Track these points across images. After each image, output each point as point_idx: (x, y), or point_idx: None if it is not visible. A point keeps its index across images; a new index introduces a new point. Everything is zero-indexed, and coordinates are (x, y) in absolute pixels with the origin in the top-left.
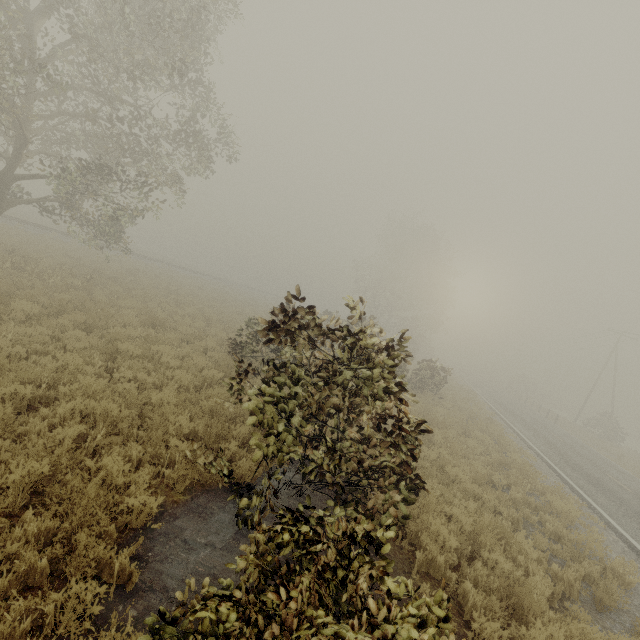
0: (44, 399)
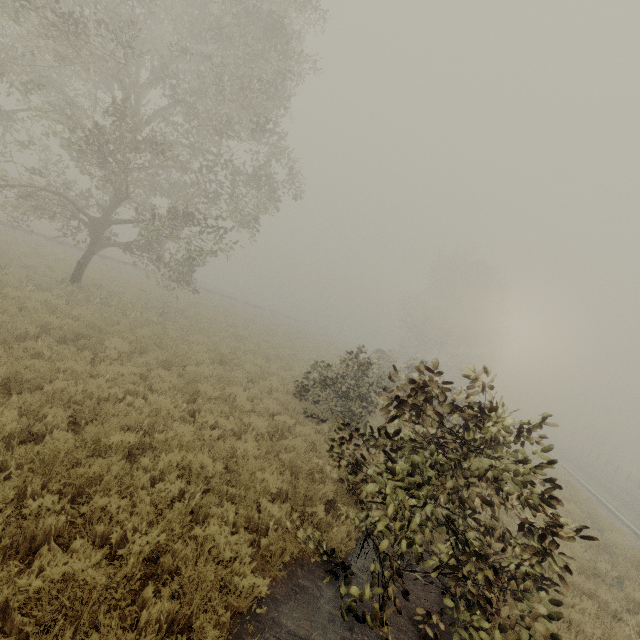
0: (140, 445)
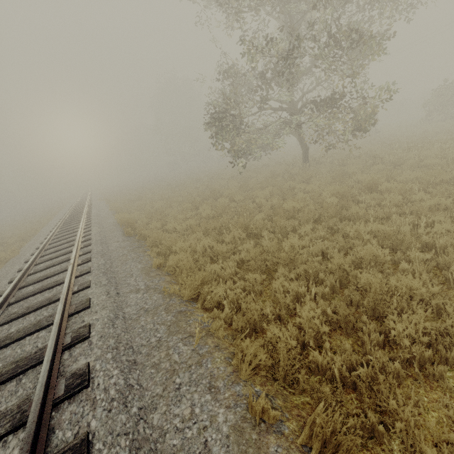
0: None
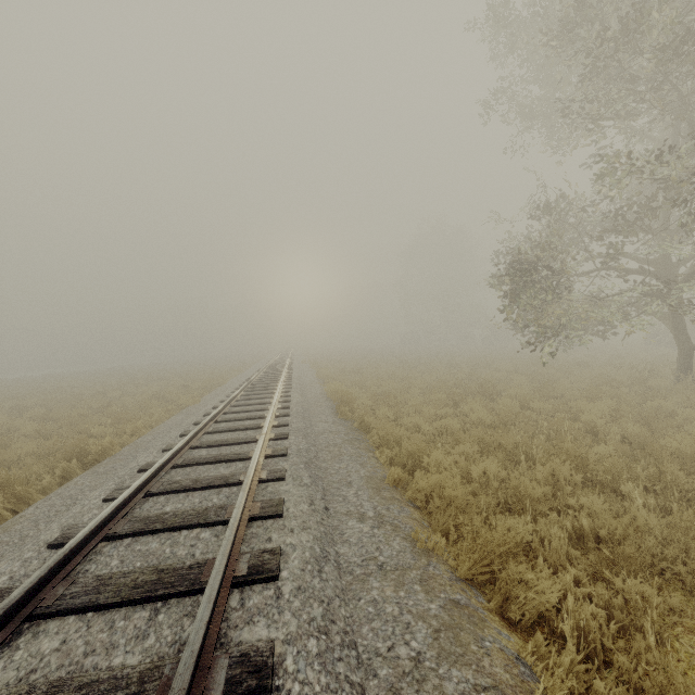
0: None
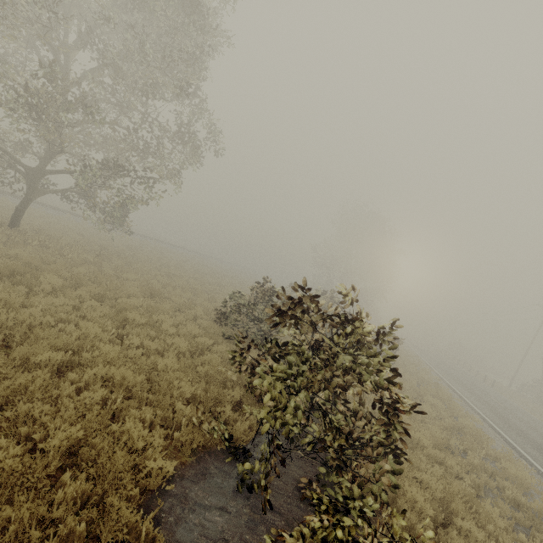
0: (69, 363)
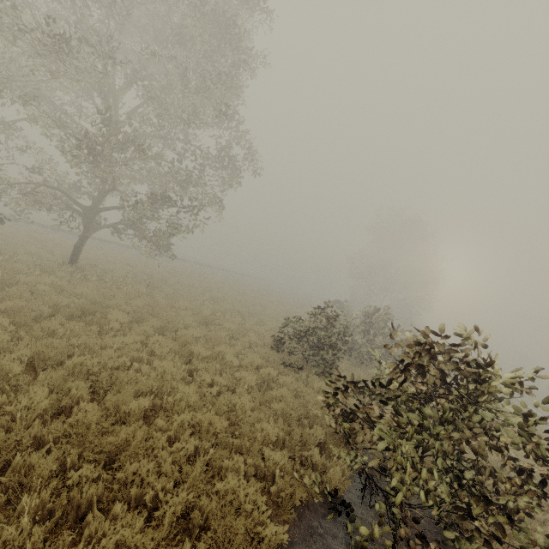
0: (151, 407)
